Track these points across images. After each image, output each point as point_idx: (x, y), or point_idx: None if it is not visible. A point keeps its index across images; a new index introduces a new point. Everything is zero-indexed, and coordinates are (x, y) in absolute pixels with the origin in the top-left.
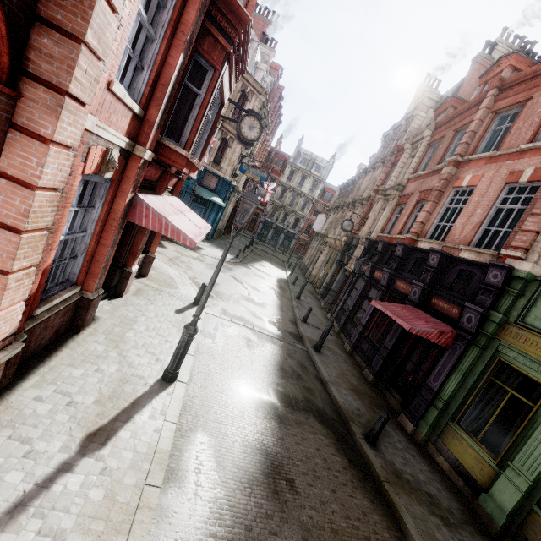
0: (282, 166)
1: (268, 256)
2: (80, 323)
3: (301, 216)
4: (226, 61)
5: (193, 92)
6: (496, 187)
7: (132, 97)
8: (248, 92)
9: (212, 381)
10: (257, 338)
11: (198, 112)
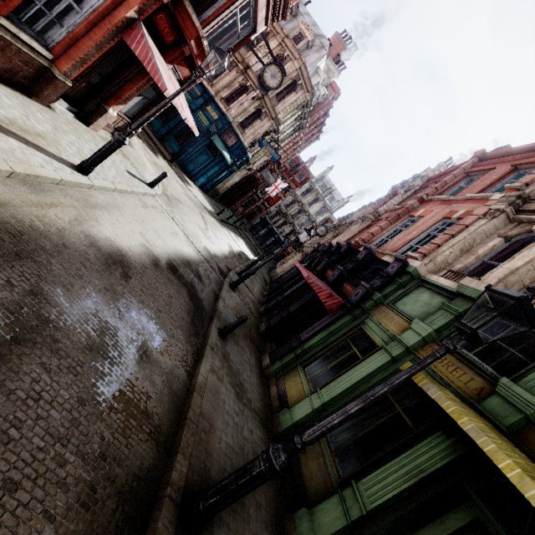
0: (303, 181)
1: (248, 241)
2: (36, 91)
3: (296, 231)
4: None
5: None
6: (436, 219)
7: None
8: (299, 85)
9: (118, 209)
10: (185, 240)
11: (225, 2)
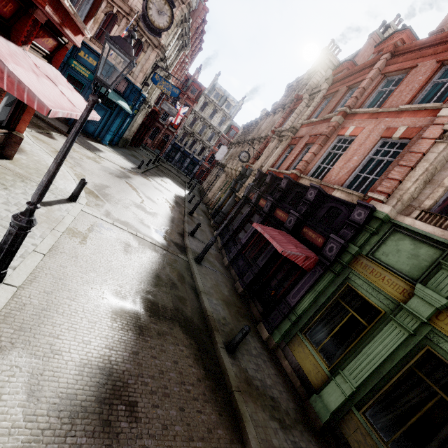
0: (197, 95)
1: (171, 175)
2: None
3: (207, 146)
4: None
5: None
6: (373, 139)
7: None
8: None
9: (63, 286)
10: (138, 244)
11: None
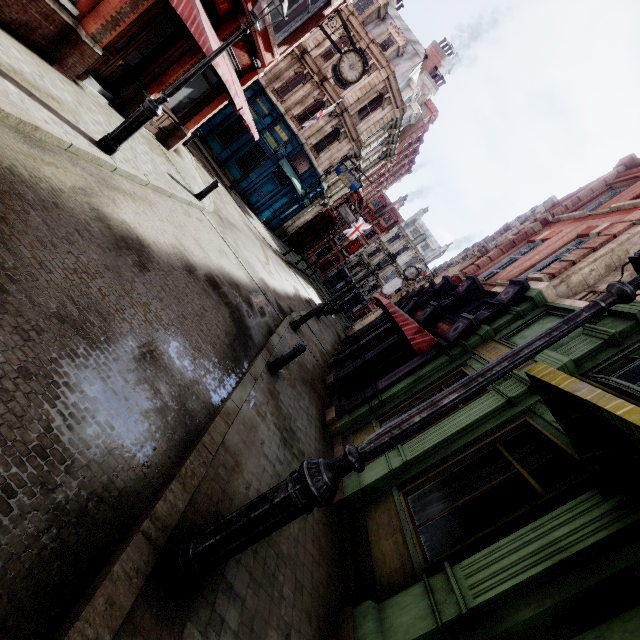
0: (391, 225)
1: (321, 293)
2: (59, 56)
3: (381, 285)
4: None
5: None
6: (566, 239)
7: None
8: (386, 99)
9: (149, 204)
10: (236, 263)
11: None
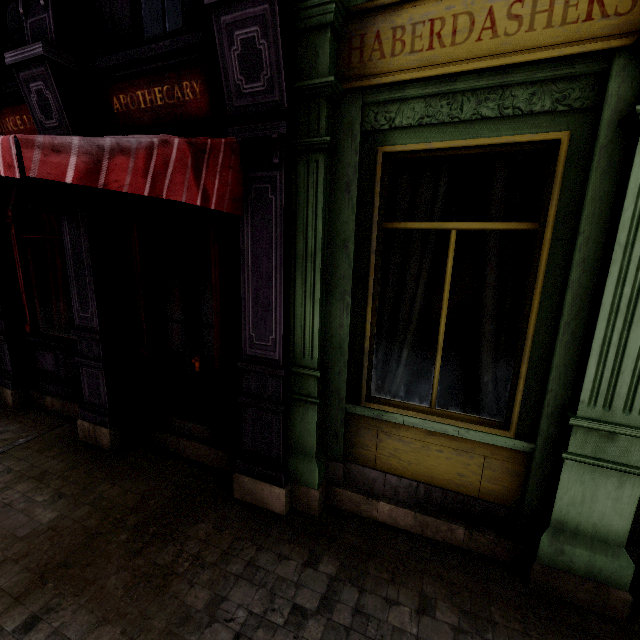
0: None
1: None
2: None
3: None
4: None
5: None
6: None
7: None
8: None
9: None
10: None
11: None
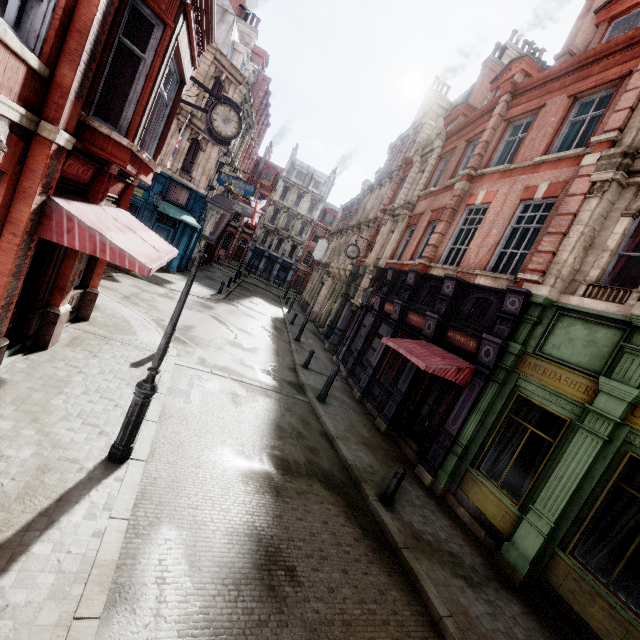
0: (274, 180)
1: (260, 291)
2: None
3: (299, 243)
4: (180, 14)
5: (135, 55)
6: (511, 204)
7: (24, 42)
8: (225, 80)
9: (184, 454)
10: (246, 392)
11: (143, 84)
